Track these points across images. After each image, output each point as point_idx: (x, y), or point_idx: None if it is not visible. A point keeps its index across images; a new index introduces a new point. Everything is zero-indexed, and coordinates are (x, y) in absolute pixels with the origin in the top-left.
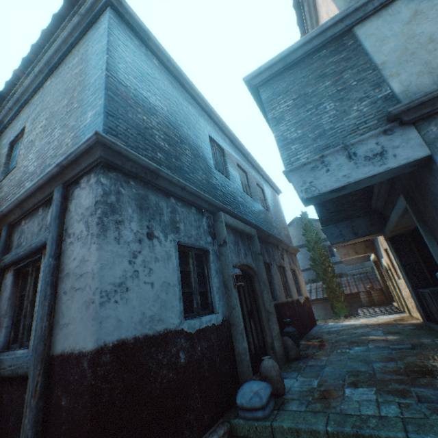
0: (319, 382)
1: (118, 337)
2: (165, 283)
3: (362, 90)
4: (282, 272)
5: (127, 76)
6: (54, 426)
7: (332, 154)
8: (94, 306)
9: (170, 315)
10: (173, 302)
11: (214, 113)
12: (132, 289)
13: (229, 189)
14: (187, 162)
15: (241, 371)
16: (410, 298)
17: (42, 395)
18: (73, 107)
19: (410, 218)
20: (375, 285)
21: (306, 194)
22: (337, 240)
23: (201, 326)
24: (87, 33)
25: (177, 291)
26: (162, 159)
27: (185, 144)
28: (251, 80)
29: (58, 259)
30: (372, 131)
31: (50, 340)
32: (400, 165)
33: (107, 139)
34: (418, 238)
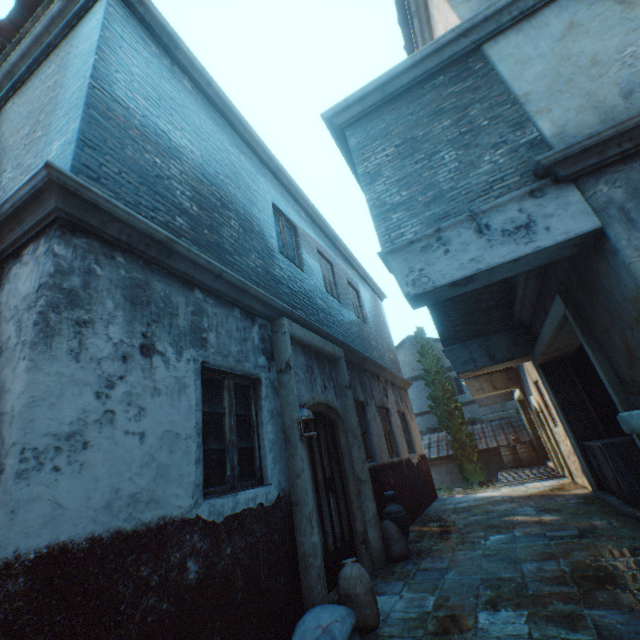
0: (436, 602)
1: (50, 540)
2: (171, 434)
3: (497, 133)
4: (386, 415)
5: (131, 94)
6: None
7: (453, 226)
8: (3, 478)
9: (173, 491)
10: (183, 467)
11: (283, 172)
12: (96, 445)
13: (302, 285)
14: (230, 237)
15: (306, 587)
16: (572, 456)
17: None
18: (35, 137)
19: (571, 333)
20: (522, 436)
21: (413, 288)
22: (465, 367)
23: (236, 510)
24: (75, 29)
25: (193, 447)
26: (185, 227)
27: (230, 210)
28: (334, 117)
29: None
30: (513, 191)
31: None
32: (555, 243)
33: (70, 178)
34: (581, 365)
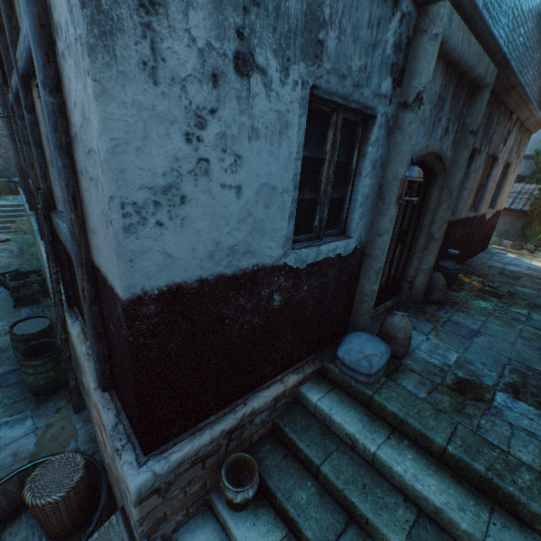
0: (459, 360)
1: (167, 281)
2: (267, 188)
3: None
4: (488, 166)
5: None
6: (110, 339)
7: None
8: (113, 232)
9: (266, 244)
10: (276, 222)
11: None
12: (194, 200)
13: None
14: None
15: (356, 312)
16: None
17: (94, 301)
18: None
19: None
20: None
21: None
22: None
23: (317, 259)
24: None
25: (288, 202)
26: None
27: None
28: None
29: (57, 92)
30: None
31: (85, 240)
32: None
33: None
34: None
